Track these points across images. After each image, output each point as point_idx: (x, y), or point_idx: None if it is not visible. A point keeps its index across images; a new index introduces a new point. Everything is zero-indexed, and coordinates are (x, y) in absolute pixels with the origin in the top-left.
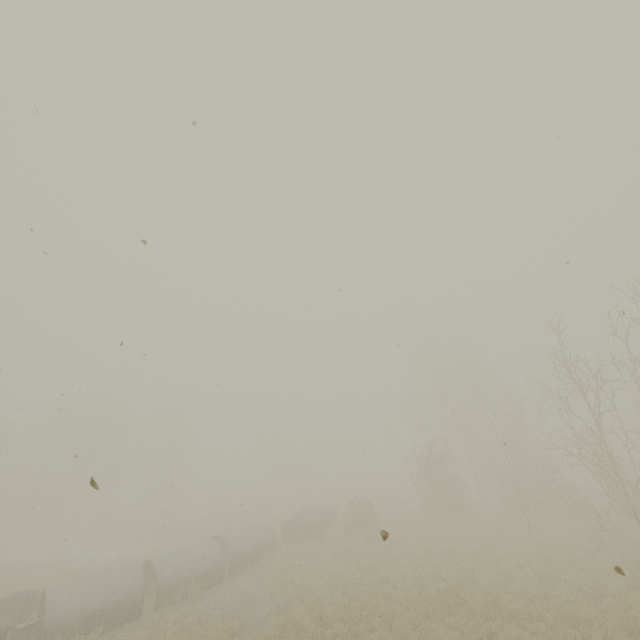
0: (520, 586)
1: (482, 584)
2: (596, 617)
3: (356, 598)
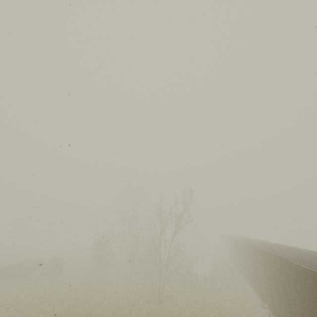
0: (107, 302)
1: (92, 302)
2: (127, 314)
3: (22, 311)
